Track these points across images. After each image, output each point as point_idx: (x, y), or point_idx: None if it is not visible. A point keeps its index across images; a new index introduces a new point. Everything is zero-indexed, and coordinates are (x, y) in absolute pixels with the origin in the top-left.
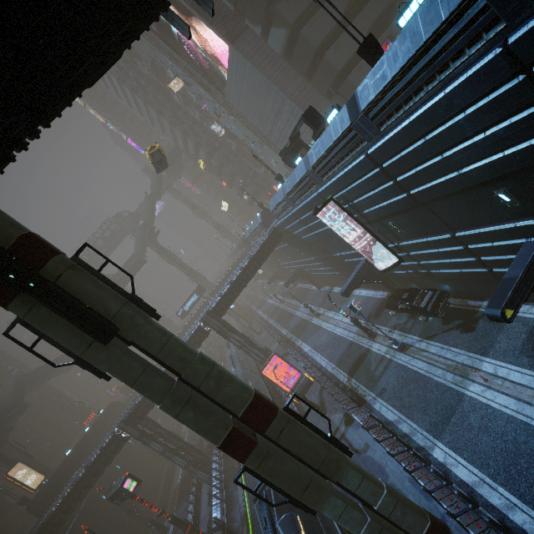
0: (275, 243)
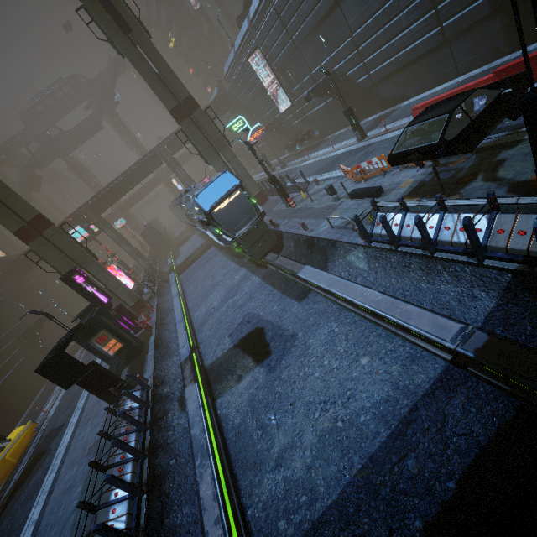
0: (224, 108)
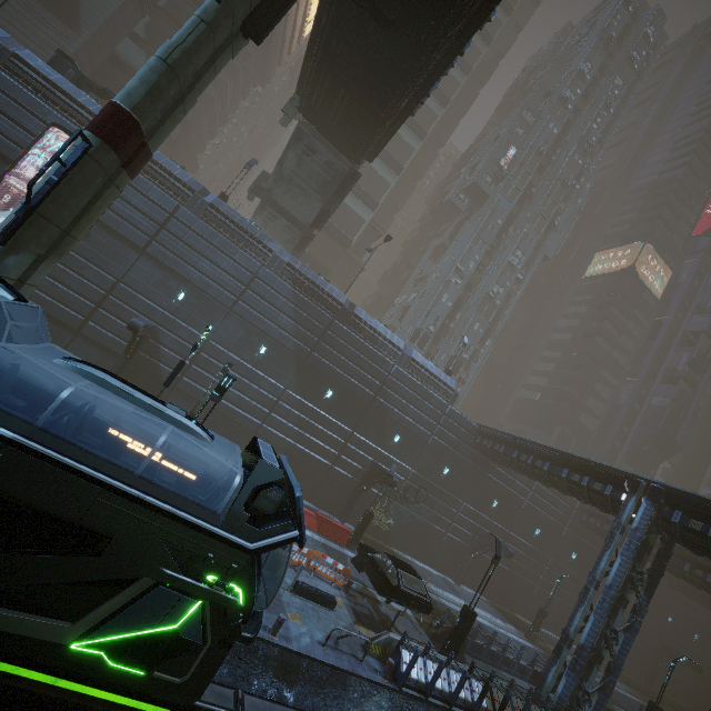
0: None
